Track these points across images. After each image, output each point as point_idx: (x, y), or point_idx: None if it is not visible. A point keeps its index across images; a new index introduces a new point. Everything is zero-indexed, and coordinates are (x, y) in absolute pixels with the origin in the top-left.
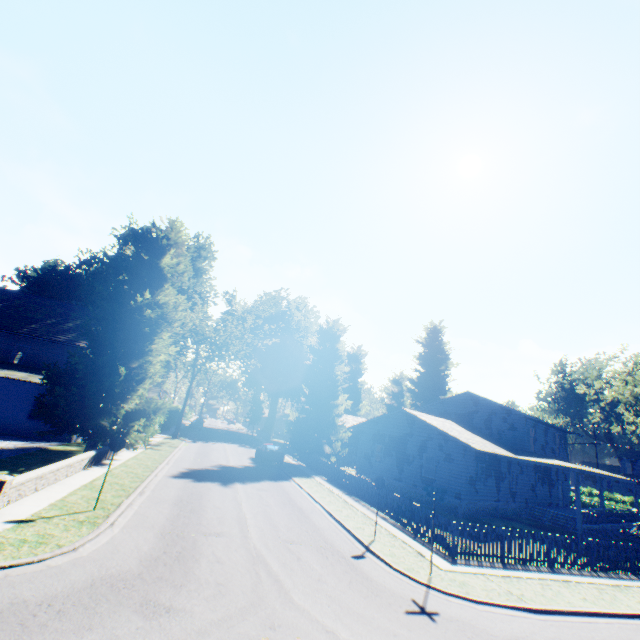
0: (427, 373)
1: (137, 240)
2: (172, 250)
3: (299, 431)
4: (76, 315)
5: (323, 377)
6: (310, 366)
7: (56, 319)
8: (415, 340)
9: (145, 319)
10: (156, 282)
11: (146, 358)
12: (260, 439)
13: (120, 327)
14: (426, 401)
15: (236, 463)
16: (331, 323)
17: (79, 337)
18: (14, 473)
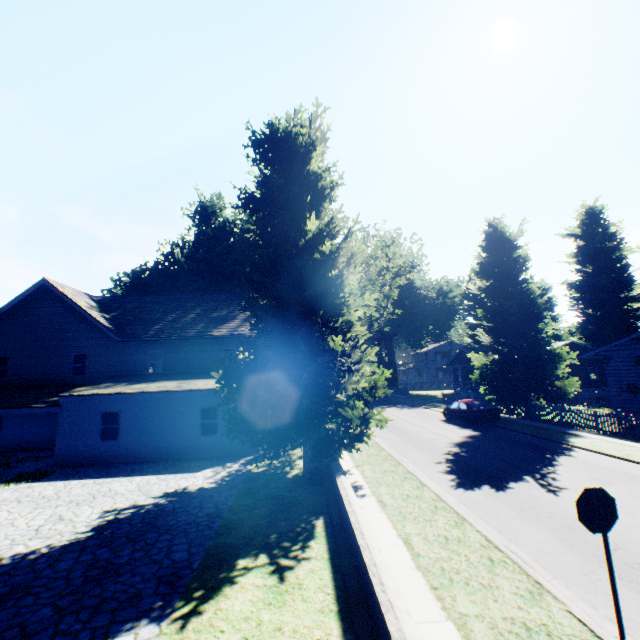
0: (598, 270)
1: (261, 153)
2: (317, 148)
3: (499, 377)
4: (191, 304)
5: (514, 299)
6: (479, 292)
7: (175, 314)
8: (563, 235)
9: (322, 260)
10: (309, 206)
11: (336, 320)
12: (395, 395)
13: (293, 282)
14: (604, 306)
15: (453, 435)
16: (495, 227)
17: (208, 327)
18: (277, 557)
